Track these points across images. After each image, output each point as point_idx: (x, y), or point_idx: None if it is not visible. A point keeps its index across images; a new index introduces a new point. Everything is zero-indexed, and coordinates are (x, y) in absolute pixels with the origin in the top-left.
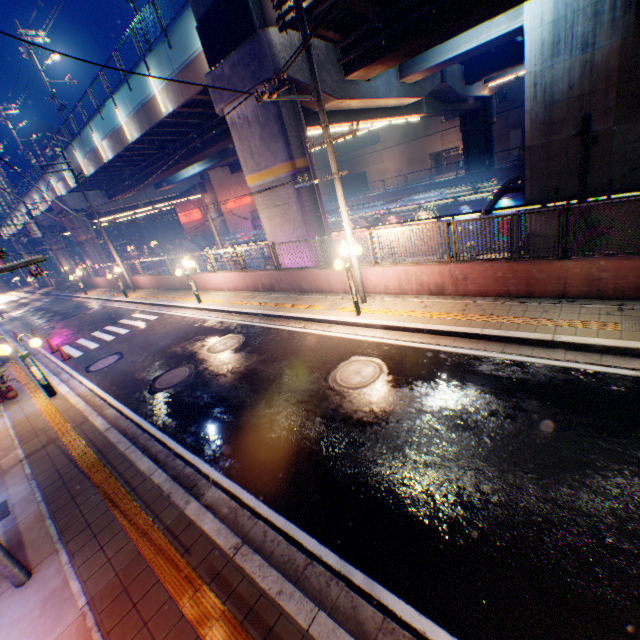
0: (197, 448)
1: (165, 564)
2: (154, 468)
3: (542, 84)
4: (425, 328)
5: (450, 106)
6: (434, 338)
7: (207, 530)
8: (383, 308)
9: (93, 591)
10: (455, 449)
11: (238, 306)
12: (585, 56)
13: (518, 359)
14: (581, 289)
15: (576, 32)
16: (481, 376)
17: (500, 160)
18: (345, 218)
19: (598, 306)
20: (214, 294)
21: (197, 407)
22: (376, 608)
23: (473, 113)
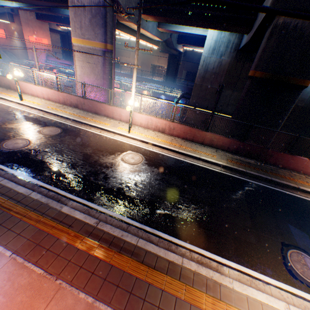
0: (53, 183)
1: (60, 232)
2: (30, 191)
3: (206, 62)
4: (159, 145)
5: (169, 49)
6: (161, 149)
7: (78, 217)
8: (140, 132)
9: (15, 248)
10: (174, 189)
11: (54, 110)
12: (220, 60)
13: (190, 162)
14: (208, 143)
15: (220, 49)
16: (179, 166)
17: (177, 80)
18: (134, 87)
19: (211, 149)
20: (31, 98)
21: (44, 163)
22: (156, 236)
23: (174, 56)
